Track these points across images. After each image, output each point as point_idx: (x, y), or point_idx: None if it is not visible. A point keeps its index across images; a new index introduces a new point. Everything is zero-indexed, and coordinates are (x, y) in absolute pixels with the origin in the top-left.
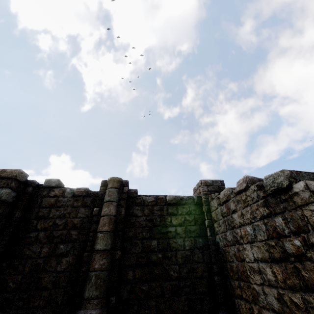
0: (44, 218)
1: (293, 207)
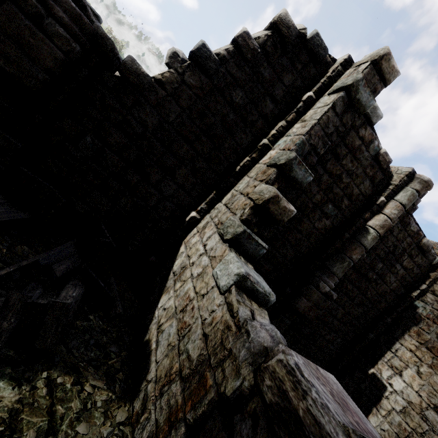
0: (338, 160)
1: None
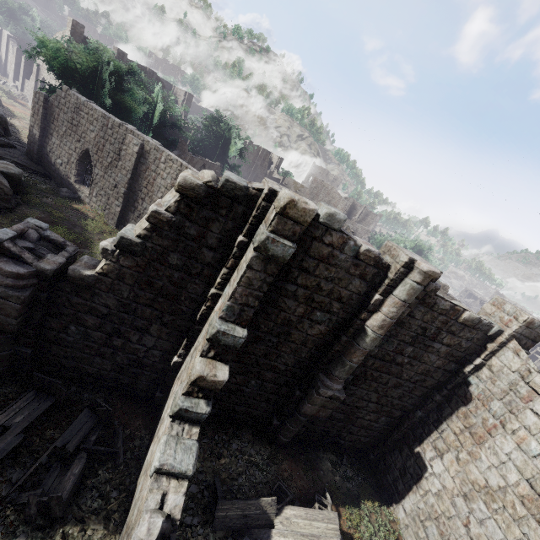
0: (308, 273)
1: None
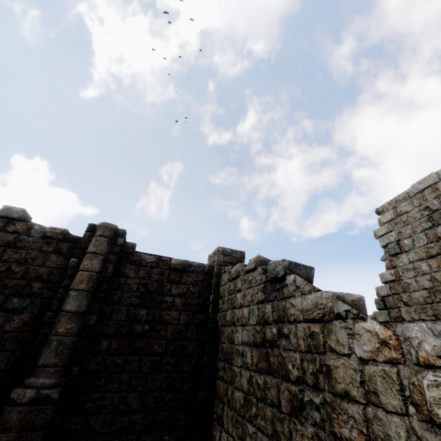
0: None
1: (281, 298)
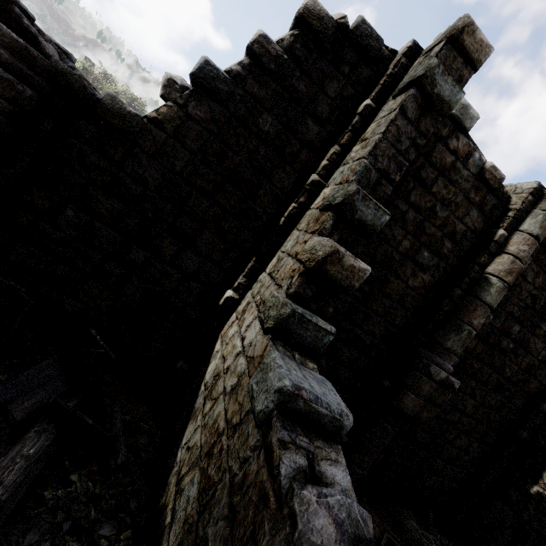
0: (425, 188)
1: None
